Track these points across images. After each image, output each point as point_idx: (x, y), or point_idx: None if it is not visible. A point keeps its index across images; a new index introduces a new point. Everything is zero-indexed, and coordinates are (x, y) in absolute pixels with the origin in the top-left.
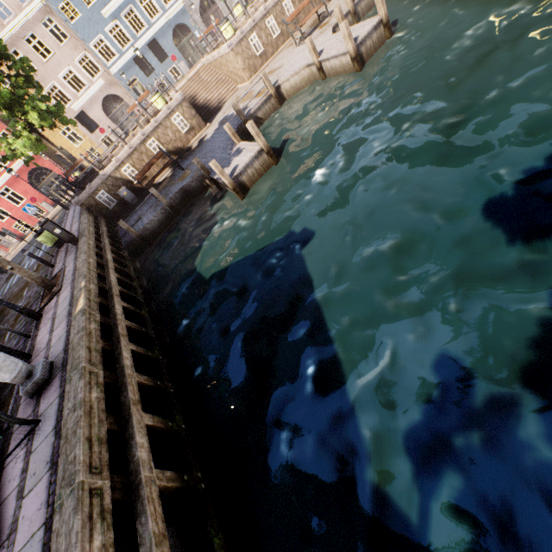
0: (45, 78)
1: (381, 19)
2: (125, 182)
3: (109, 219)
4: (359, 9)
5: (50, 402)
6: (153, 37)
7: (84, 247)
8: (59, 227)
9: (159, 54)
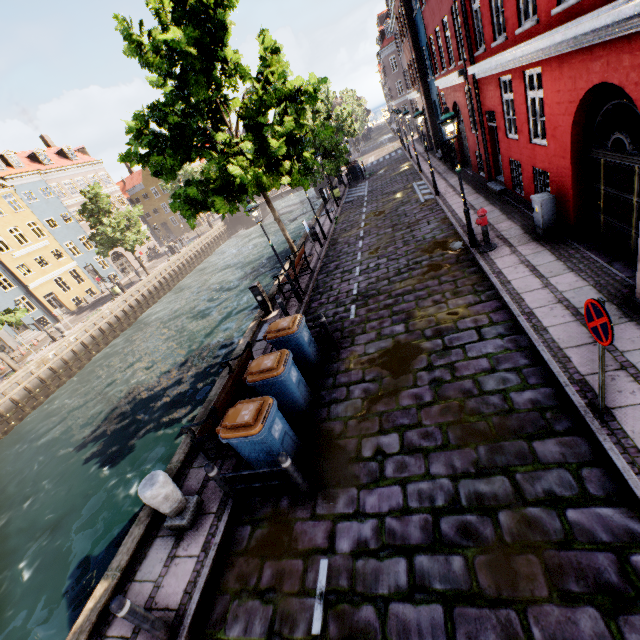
0: None
1: None
2: None
3: None
4: None
5: (198, 469)
6: None
7: None
8: None
9: None
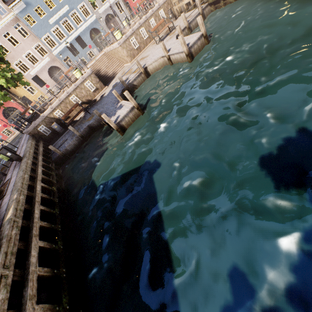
0: (14, 57)
1: (202, 33)
2: (56, 120)
3: (46, 141)
4: (191, 25)
5: None
6: (78, 35)
7: (23, 166)
8: (10, 151)
9: (83, 43)
